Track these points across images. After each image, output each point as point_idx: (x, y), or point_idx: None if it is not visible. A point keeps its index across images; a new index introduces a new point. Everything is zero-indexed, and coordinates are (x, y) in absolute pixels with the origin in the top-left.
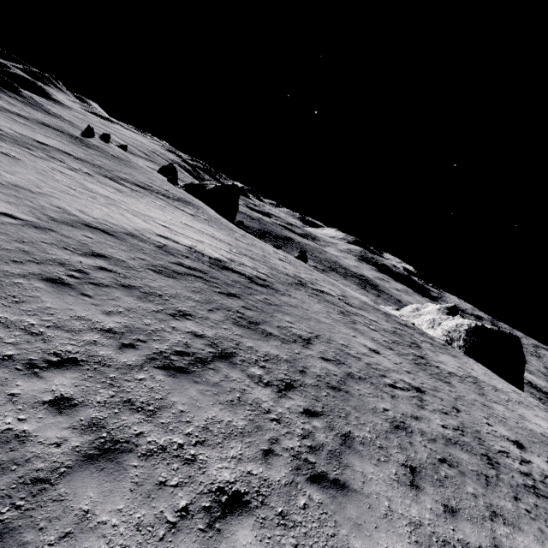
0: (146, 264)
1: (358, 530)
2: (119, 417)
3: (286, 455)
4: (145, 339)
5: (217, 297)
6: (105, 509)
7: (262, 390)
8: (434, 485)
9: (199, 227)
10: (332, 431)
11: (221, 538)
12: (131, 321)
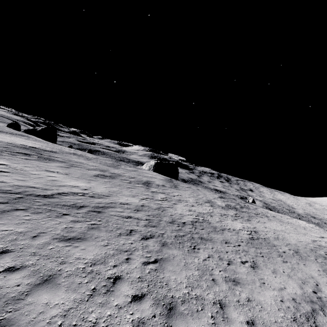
0: (4, 144)
1: (46, 163)
2: (2, 153)
3: (36, 159)
4: (6, 150)
5: (28, 150)
6: (2, 155)
7: (35, 157)
8: (74, 166)
9: (28, 141)
10: (51, 161)
11: (19, 158)
12: (2, 149)
